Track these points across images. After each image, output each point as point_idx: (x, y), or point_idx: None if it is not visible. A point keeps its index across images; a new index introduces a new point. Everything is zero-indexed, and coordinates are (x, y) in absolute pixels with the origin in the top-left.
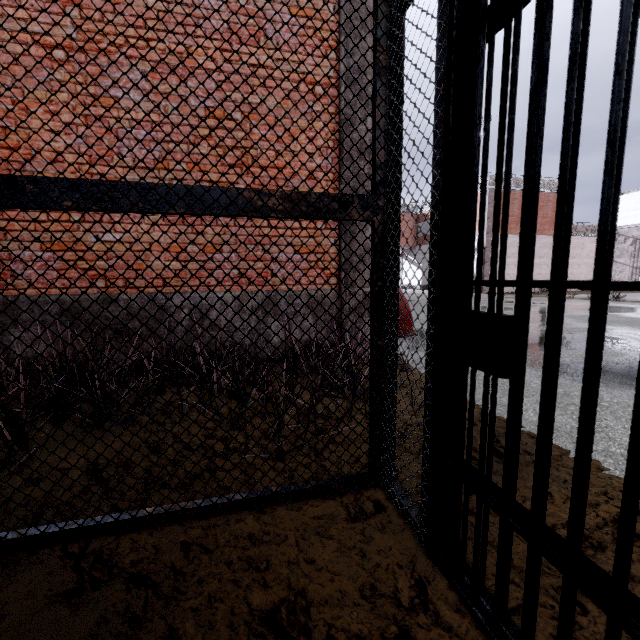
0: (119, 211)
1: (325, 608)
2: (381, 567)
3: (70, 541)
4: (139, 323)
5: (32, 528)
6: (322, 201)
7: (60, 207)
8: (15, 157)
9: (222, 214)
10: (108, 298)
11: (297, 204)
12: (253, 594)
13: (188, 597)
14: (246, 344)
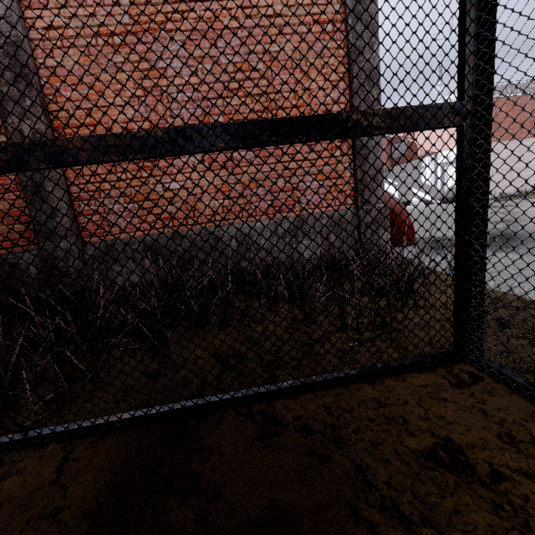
0: (257, 146)
1: (475, 450)
2: (507, 421)
3: (236, 406)
4: (200, 252)
5: (210, 397)
6: (417, 113)
7: (216, 149)
8: (98, 132)
9: (335, 137)
10: (176, 235)
11: (396, 119)
12: (405, 440)
13: (354, 442)
14: (282, 262)
